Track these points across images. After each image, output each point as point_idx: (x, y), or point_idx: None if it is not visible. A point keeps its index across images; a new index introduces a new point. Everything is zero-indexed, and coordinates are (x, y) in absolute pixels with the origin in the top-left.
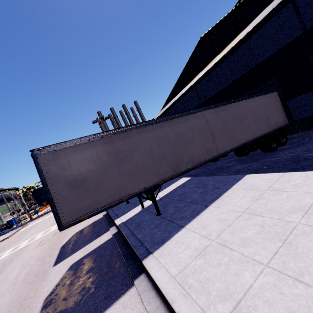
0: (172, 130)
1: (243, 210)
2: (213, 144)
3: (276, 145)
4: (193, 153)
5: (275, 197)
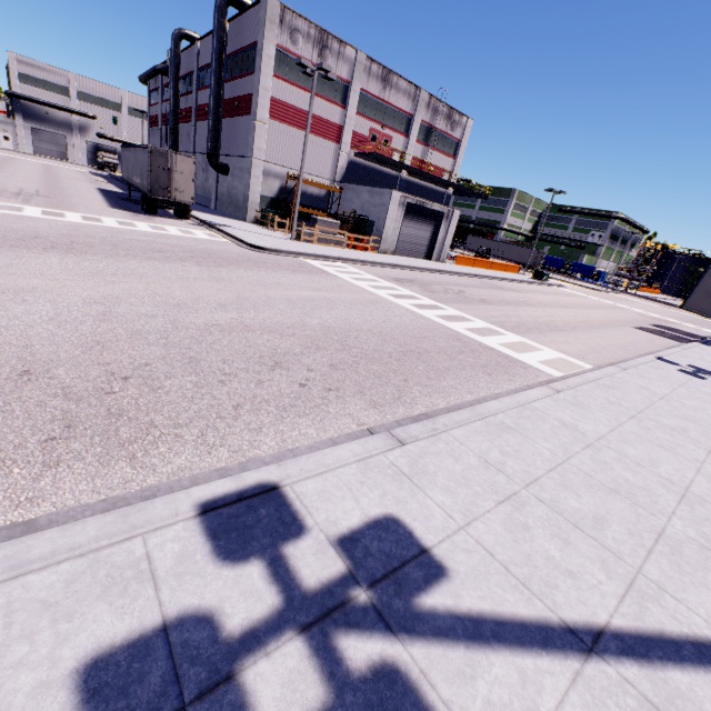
0: None
1: None
2: None
3: None
4: None
5: None
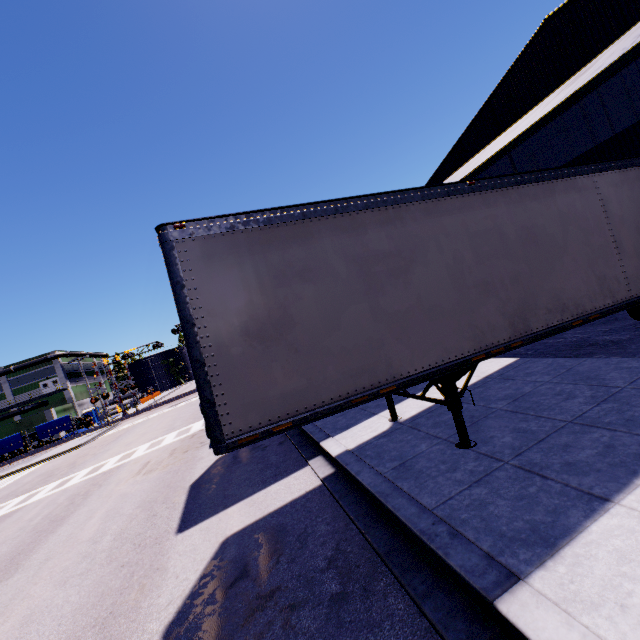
0: (514, 216)
1: None
2: (619, 267)
3: None
4: (566, 285)
5: None
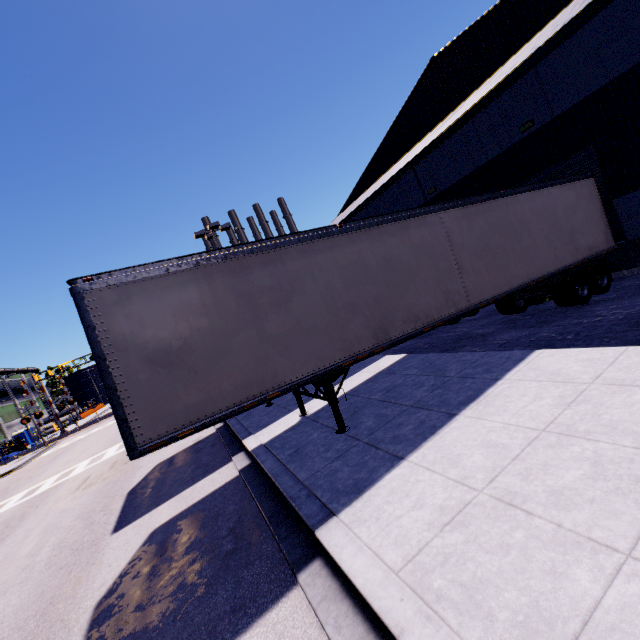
0: (375, 250)
1: (541, 425)
2: (460, 283)
3: (589, 291)
4: (418, 301)
5: (616, 399)
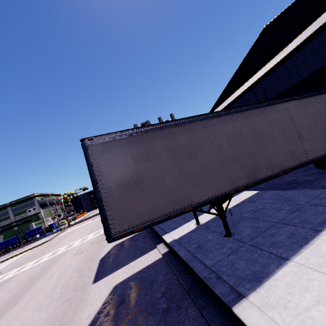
0: (246, 124)
1: None
2: (300, 145)
3: None
4: (274, 156)
5: None
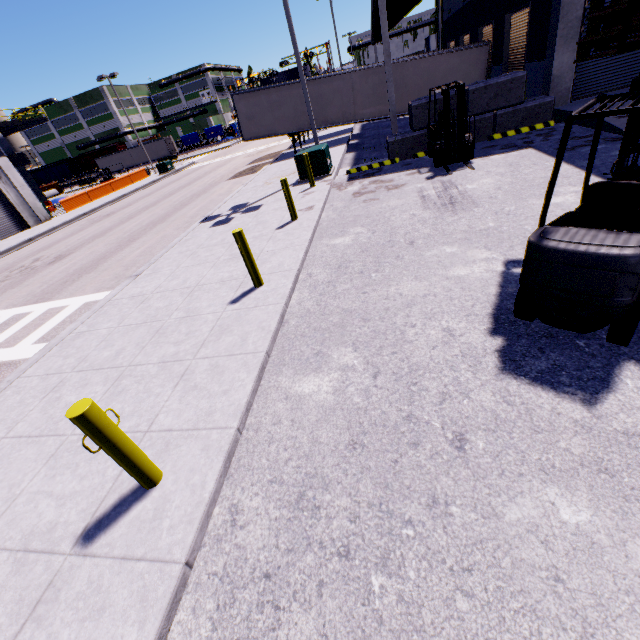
0: (316, 90)
1: None
2: (353, 110)
3: None
4: (330, 115)
5: None
